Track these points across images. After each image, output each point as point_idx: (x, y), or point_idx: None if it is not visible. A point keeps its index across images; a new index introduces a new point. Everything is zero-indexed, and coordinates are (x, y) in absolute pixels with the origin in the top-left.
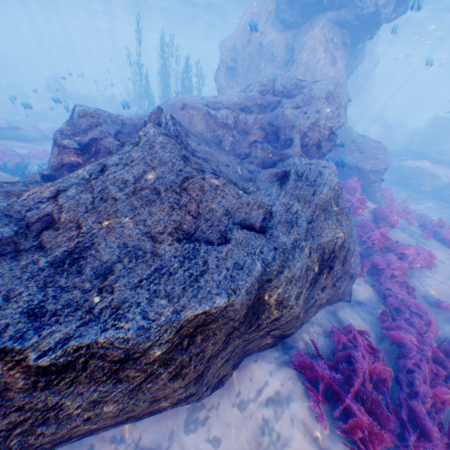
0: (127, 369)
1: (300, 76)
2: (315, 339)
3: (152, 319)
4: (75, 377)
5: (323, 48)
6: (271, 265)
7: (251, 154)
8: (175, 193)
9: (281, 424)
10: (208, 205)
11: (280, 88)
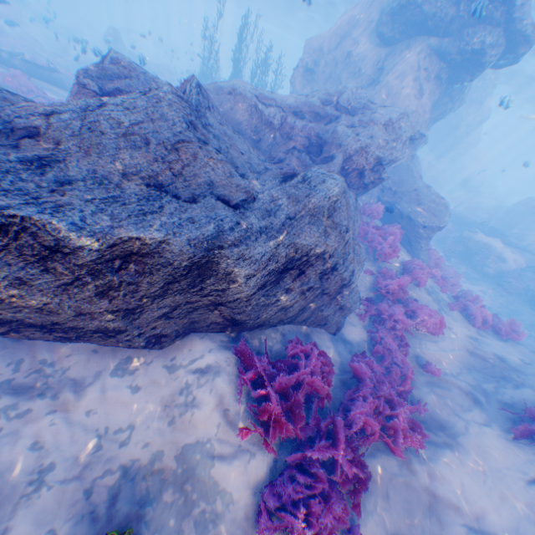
0: (57, 262)
1: (379, 100)
2: (272, 344)
3: (88, 223)
4: (7, 244)
5: (414, 77)
6: (227, 234)
7: (285, 160)
8: (164, 149)
9: (201, 391)
10: (194, 171)
11: (346, 104)
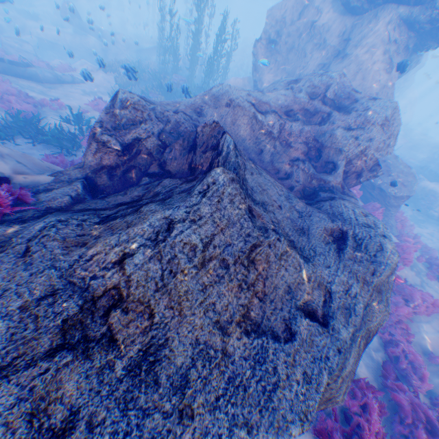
0: None
1: (349, 75)
2: None
3: None
4: None
5: (383, 49)
6: (334, 371)
7: (291, 174)
8: (243, 266)
9: None
10: (272, 281)
11: (332, 95)
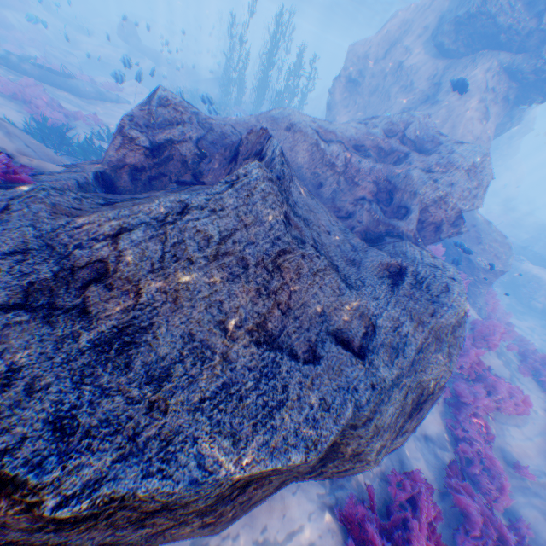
0: (157, 517)
1: (438, 122)
2: (369, 482)
3: (209, 469)
4: (93, 524)
5: (478, 97)
6: (364, 409)
7: (354, 213)
8: (266, 271)
9: None
10: (301, 297)
11: (412, 136)
